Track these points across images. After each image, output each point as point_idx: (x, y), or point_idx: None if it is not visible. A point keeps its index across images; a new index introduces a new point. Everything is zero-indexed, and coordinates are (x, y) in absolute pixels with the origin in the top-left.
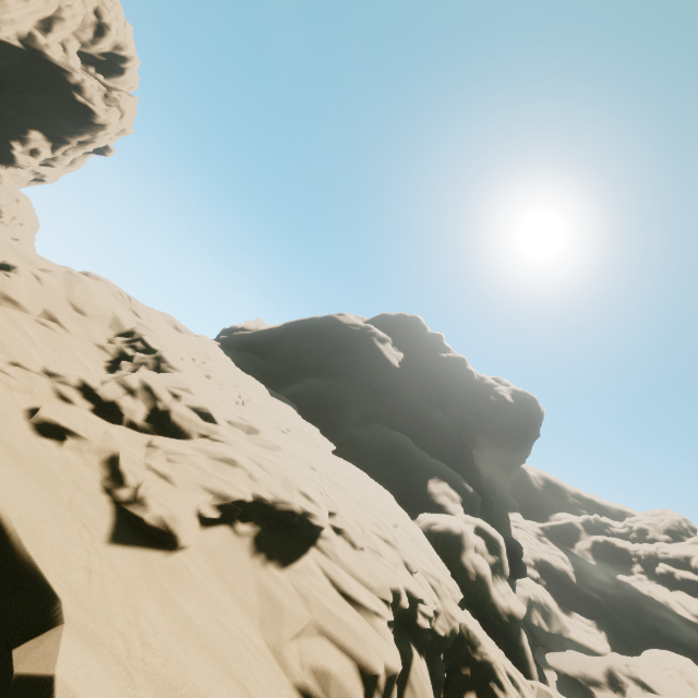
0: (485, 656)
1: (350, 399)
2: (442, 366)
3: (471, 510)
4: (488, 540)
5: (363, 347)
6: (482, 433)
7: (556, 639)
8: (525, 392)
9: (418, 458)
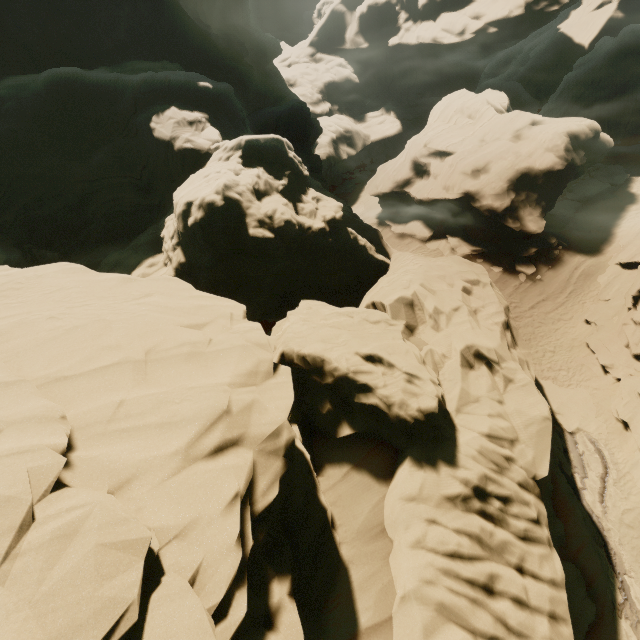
0: (336, 372)
1: None
2: None
3: (230, 117)
4: (266, 159)
5: None
6: None
7: (363, 152)
8: None
9: (113, 95)
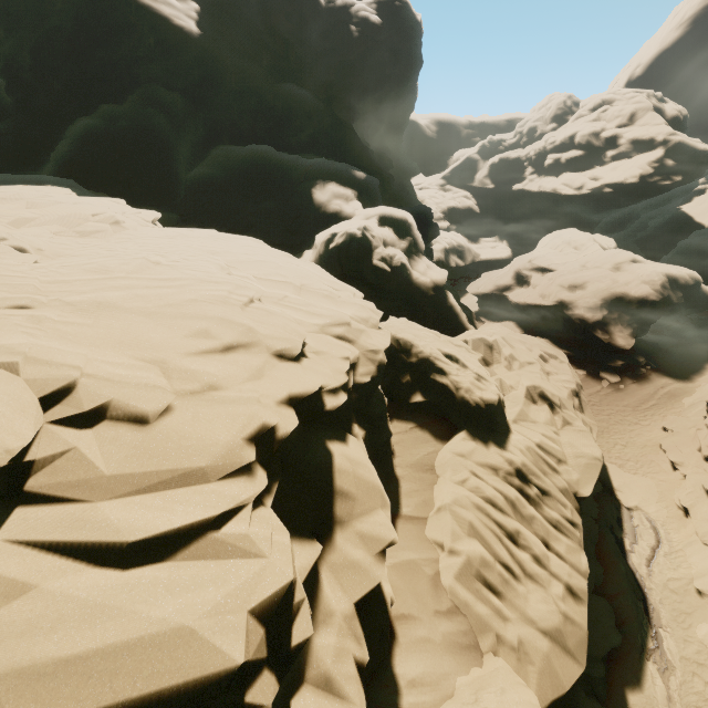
0: (421, 354)
1: (155, 127)
2: (268, 4)
3: (371, 200)
4: (395, 225)
5: (119, 16)
6: (356, 93)
7: (471, 267)
8: None
9: (291, 168)
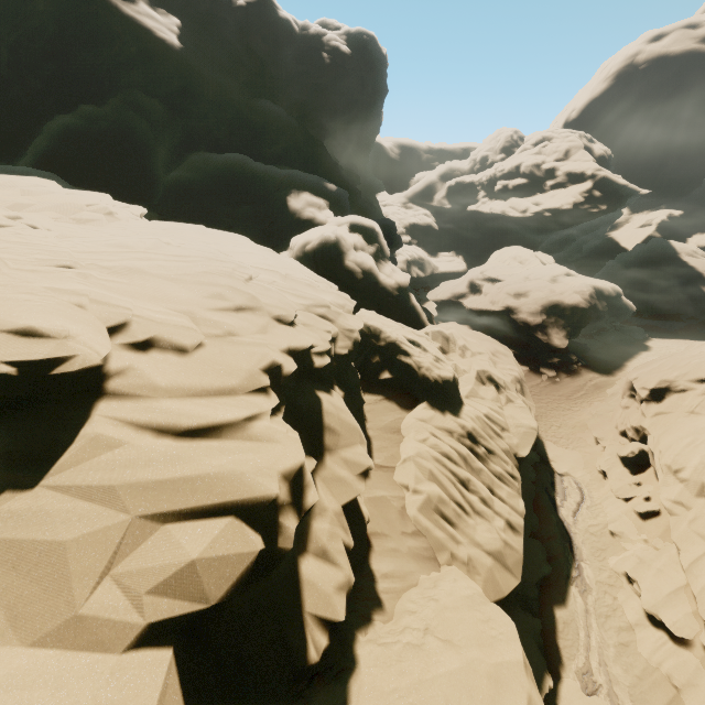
0: (388, 339)
1: (136, 130)
2: (246, 26)
3: (341, 210)
4: (364, 233)
5: (103, 23)
6: (327, 113)
7: (430, 278)
8: (360, 31)
9: (266, 177)
